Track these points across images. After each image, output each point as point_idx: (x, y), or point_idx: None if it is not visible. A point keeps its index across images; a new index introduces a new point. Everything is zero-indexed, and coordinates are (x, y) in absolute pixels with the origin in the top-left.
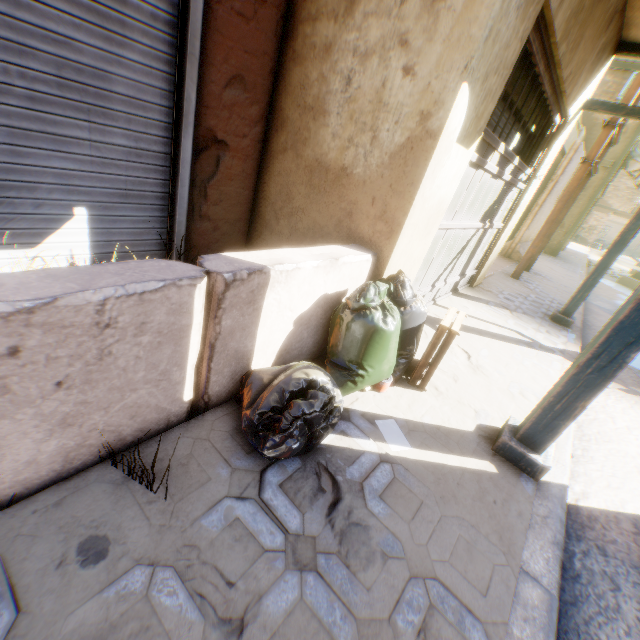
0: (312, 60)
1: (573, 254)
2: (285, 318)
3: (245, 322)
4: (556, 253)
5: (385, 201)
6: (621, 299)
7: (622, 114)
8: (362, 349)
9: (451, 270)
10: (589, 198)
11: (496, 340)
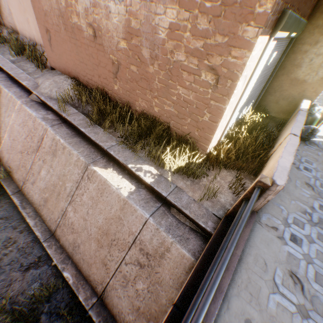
0: (299, 54)
1: None
2: None
3: None
4: None
5: (316, 88)
6: None
7: None
8: (312, 122)
9: None
10: None
11: None
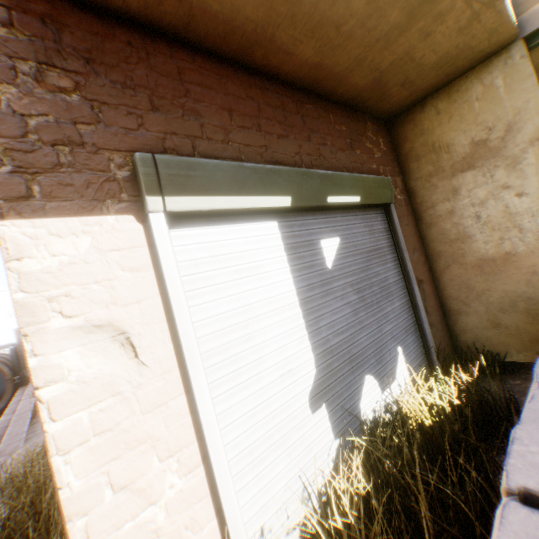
0: (441, 221)
1: None
2: None
3: None
4: None
5: None
6: None
7: None
8: None
9: None
10: None
11: None
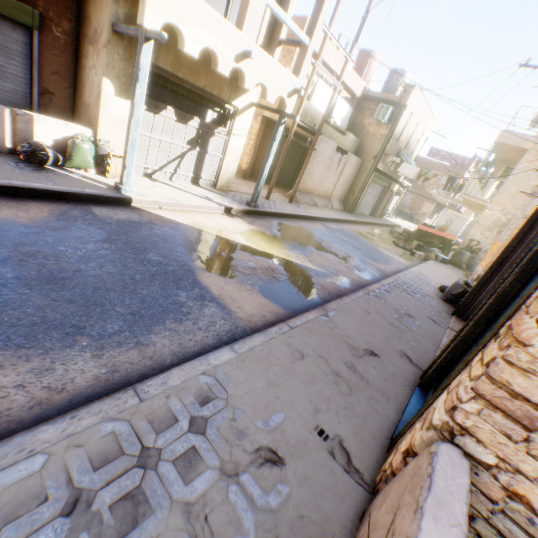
0: (83, 70)
1: (382, 220)
2: (48, 137)
3: (29, 130)
4: (351, 211)
5: (96, 113)
6: (364, 232)
7: (261, 108)
8: (72, 150)
9: (178, 166)
10: (366, 177)
11: (184, 192)
